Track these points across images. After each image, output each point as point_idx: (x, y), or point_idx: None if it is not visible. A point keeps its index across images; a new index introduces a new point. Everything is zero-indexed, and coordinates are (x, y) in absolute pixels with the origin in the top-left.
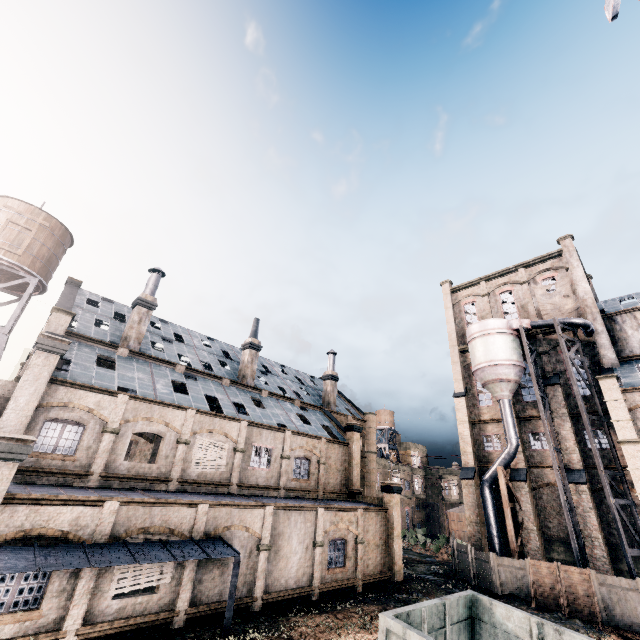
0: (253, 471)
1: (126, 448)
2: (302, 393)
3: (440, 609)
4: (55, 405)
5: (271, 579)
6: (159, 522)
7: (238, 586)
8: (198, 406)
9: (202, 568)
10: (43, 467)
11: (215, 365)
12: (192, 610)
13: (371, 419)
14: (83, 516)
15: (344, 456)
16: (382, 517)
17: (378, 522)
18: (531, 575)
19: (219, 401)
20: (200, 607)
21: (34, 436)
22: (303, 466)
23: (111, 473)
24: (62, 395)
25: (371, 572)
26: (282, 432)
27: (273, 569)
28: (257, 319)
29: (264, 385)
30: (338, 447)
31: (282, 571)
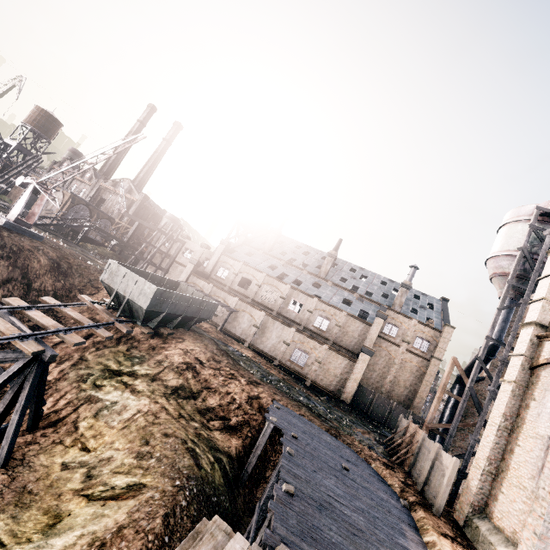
0: (288, 311)
1: (239, 281)
2: (377, 295)
3: (200, 296)
4: (223, 262)
5: (257, 341)
6: (222, 297)
7: (242, 334)
8: (271, 274)
9: (232, 319)
10: (216, 279)
11: (311, 266)
12: (223, 328)
13: (445, 330)
14: (205, 285)
15: (364, 331)
16: (349, 363)
17: (343, 364)
18: (401, 429)
19: (288, 277)
20: (226, 329)
21: (217, 270)
22: (324, 323)
23: (232, 288)
24: (225, 259)
25: (323, 385)
26: (312, 298)
27: (259, 338)
28: (339, 239)
29: (339, 281)
30: (360, 323)
31: (263, 342)
